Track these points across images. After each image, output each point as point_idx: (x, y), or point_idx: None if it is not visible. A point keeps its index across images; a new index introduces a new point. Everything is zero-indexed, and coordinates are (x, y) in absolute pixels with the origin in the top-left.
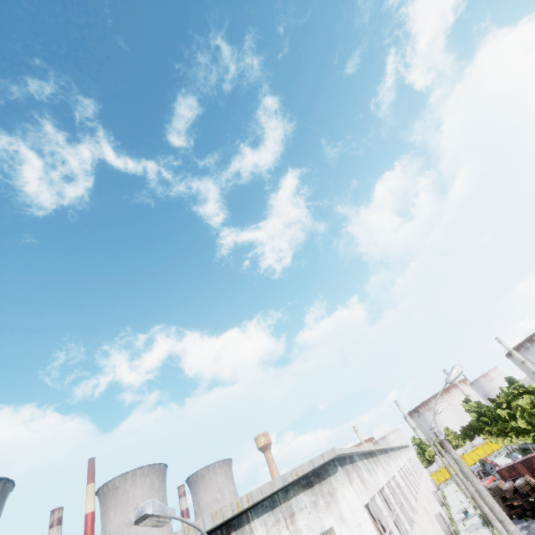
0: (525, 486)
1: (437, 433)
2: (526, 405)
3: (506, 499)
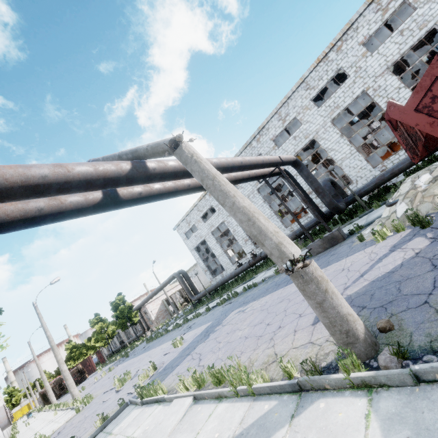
0: (75, 370)
1: (35, 303)
2: (98, 327)
3: (62, 385)
